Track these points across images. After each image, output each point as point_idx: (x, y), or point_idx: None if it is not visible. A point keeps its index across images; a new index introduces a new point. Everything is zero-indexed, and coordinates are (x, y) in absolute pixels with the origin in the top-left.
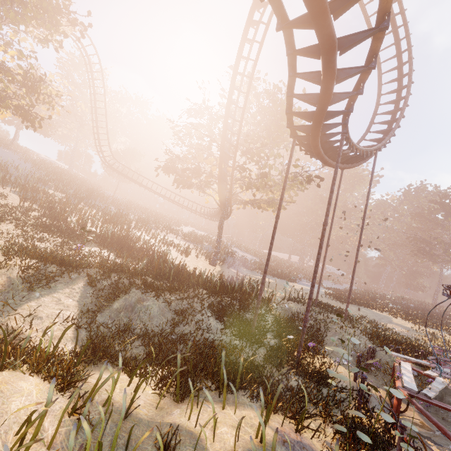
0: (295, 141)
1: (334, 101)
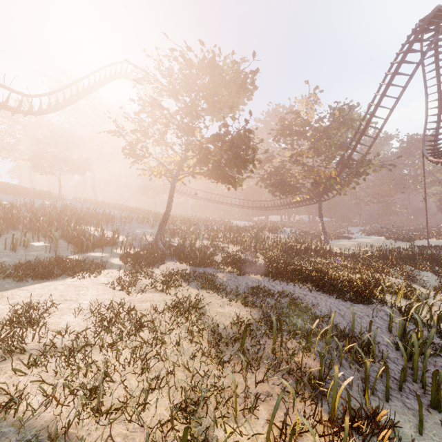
0: None
1: None
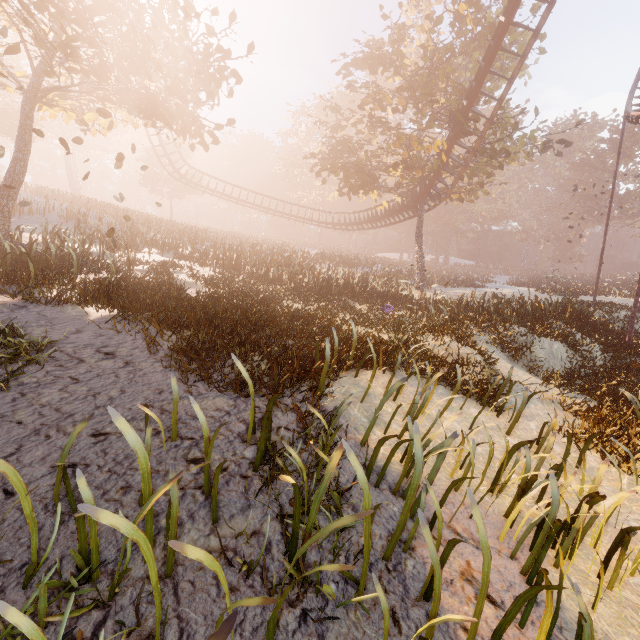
0: None
1: None
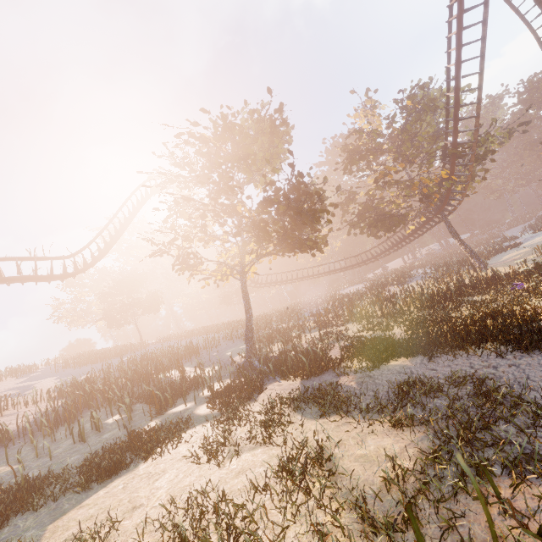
0: None
1: None
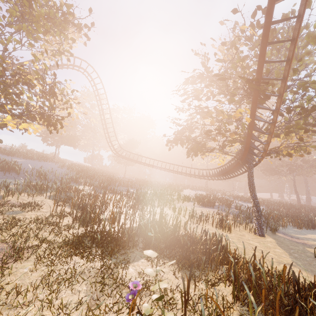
0: None
1: None
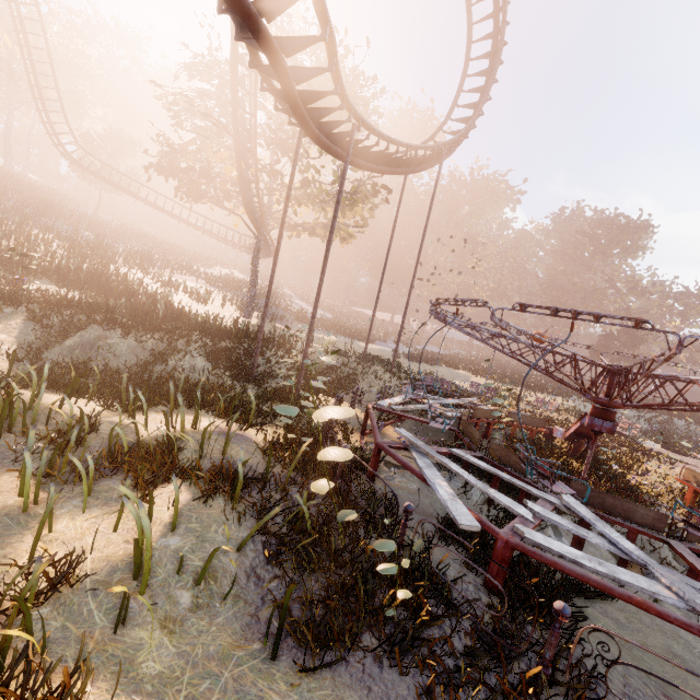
0: (302, 131)
1: (301, 79)
